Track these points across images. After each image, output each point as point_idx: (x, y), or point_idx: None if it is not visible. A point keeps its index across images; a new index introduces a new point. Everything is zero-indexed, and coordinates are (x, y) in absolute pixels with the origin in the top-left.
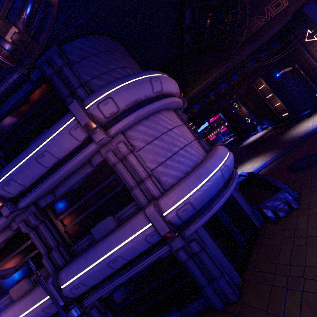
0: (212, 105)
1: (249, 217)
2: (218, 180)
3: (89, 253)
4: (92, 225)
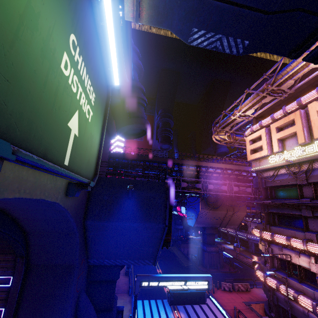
0: None
1: None
2: (256, 239)
3: (240, 232)
4: (243, 229)
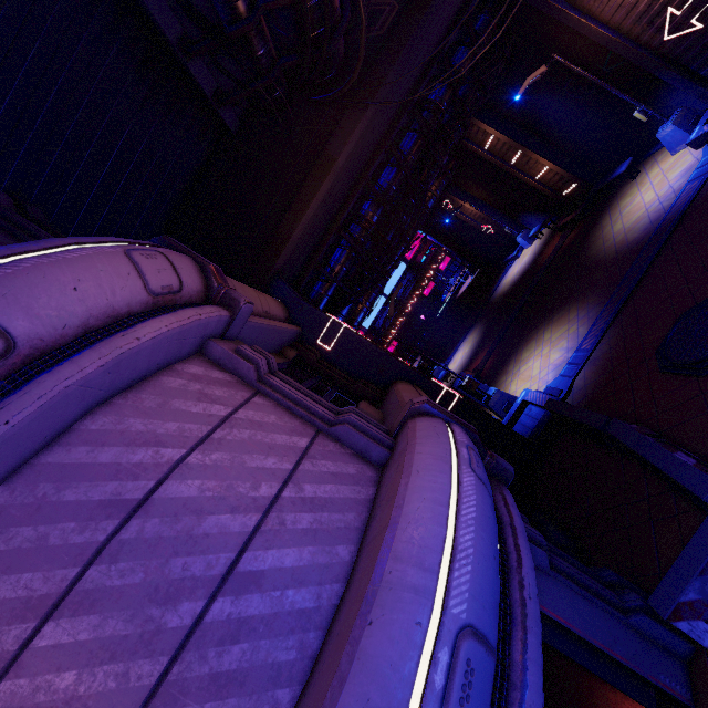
0: (381, 236)
1: (635, 672)
2: None
3: None
4: None
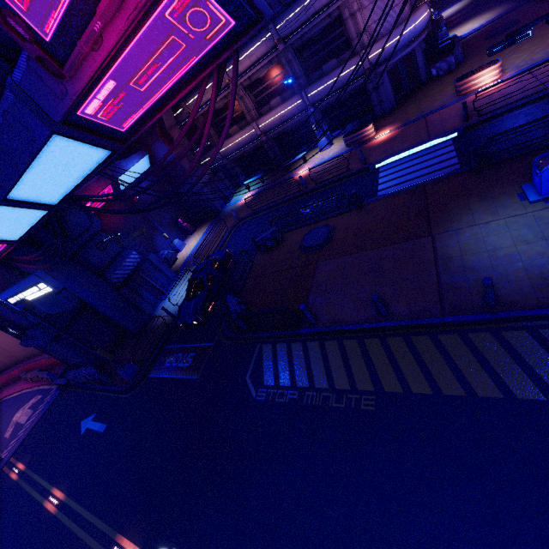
0: None
1: (420, 74)
2: (404, 39)
3: (324, 79)
4: (322, 65)
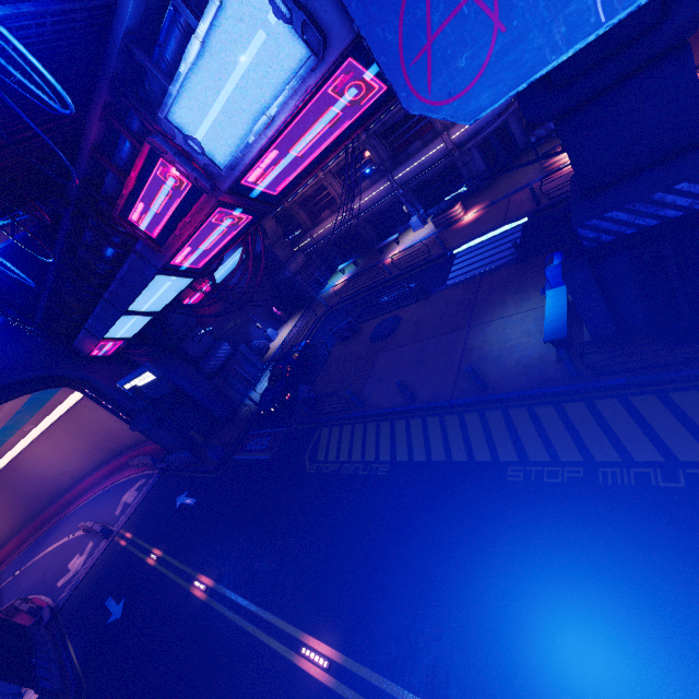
0: None
1: (518, 143)
2: (488, 117)
3: (409, 161)
4: (407, 147)
